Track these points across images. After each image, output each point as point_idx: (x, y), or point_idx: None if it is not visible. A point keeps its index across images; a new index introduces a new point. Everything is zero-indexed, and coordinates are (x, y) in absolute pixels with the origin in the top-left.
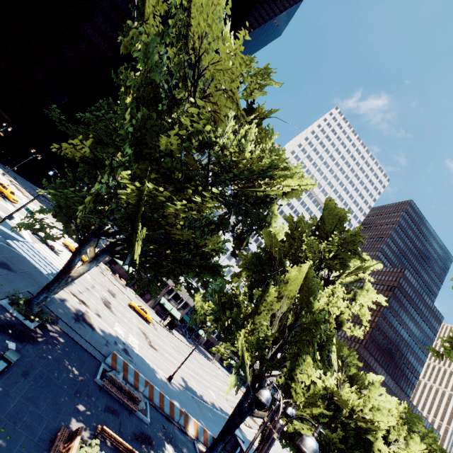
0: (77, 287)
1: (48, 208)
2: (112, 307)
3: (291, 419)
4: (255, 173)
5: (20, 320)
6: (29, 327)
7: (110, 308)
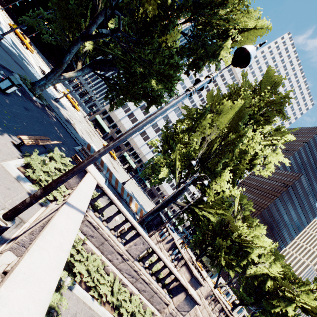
0: (69, 113)
1: None
2: (91, 137)
3: (228, 65)
4: None
5: (26, 91)
6: (32, 98)
7: (90, 136)
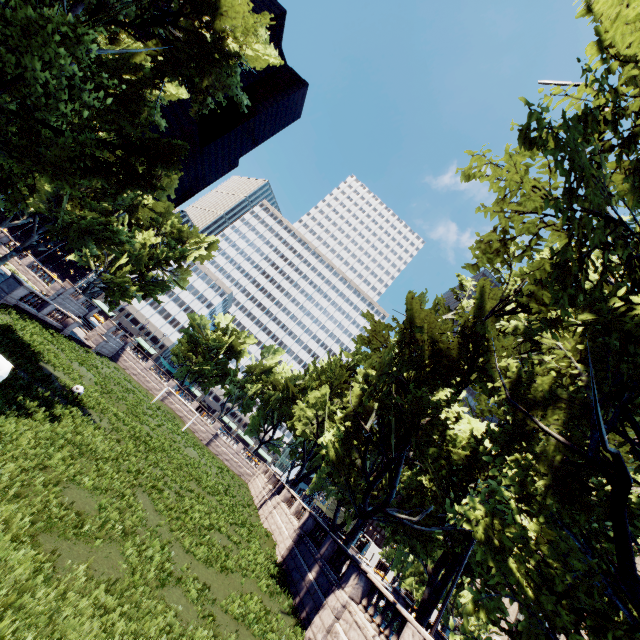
0: None
1: None
2: None
3: None
4: None
5: None
6: None
7: None
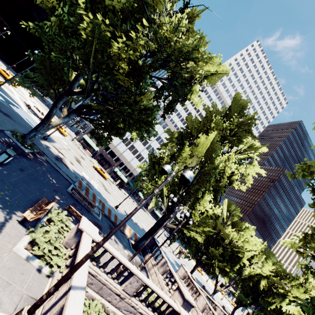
0: (58, 145)
1: (39, 99)
2: (81, 163)
3: (180, 170)
4: (183, 53)
5: (18, 145)
6: (24, 151)
7: (80, 163)
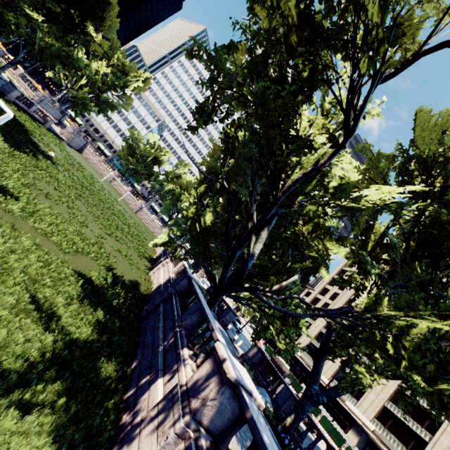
0: None
1: None
2: None
3: None
4: None
5: None
6: None
7: None
